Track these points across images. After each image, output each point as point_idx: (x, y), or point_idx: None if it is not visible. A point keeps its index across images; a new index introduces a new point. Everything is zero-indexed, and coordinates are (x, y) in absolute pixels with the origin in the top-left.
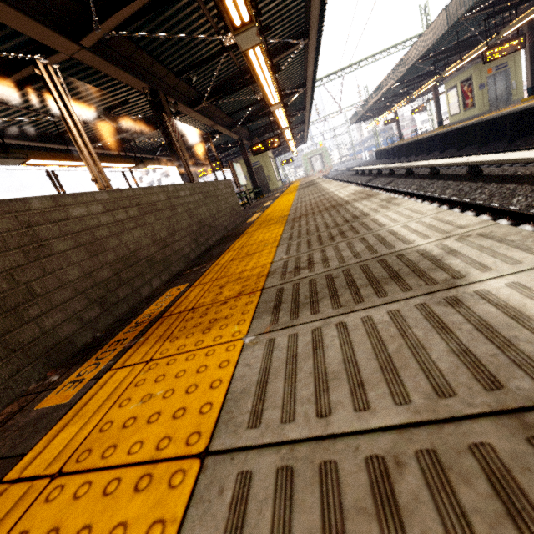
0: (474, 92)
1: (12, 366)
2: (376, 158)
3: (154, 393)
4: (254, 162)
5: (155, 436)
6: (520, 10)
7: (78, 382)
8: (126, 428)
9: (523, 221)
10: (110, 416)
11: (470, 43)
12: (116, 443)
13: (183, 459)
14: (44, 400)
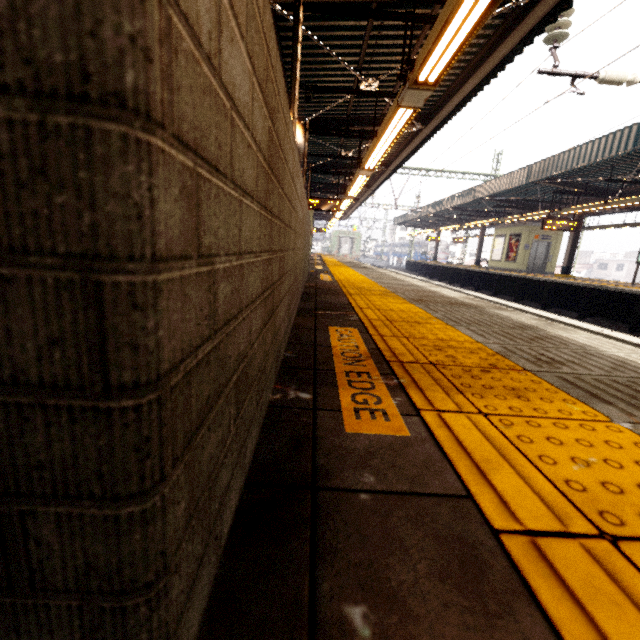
0: (519, 248)
1: (271, 358)
2: (406, 268)
3: (583, 458)
4: None
5: None
6: (576, 199)
7: (377, 412)
8: (622, 494)
9: None
10: (555, 473)
11: (529, 205)
12: None
13: None
14: (348, 424)
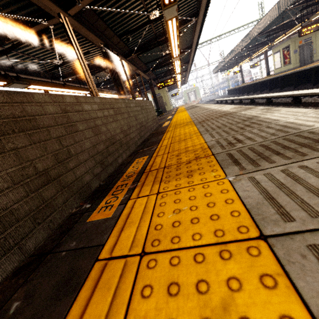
0: (290, 54)
1: (63, 197)
2: (228, 94)
3: (181, 208)
4: (157, 94)
5: (207, 230)
6: None
7: (109, 206)
8: (176, 227)
9: None
10: (156, 222)
11: (289, 25)
12: (177, 235)
13: (246, 240)
14: (91, 217)
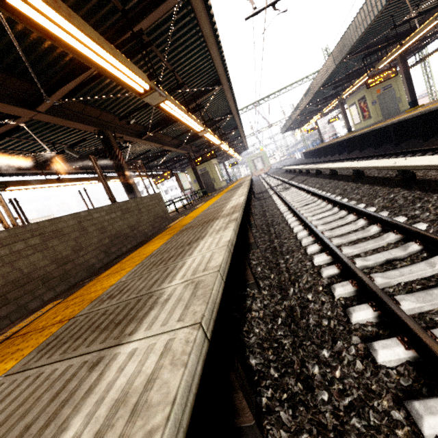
0: (368, 107)
1: None
2: (305, 158)
3: None
4: (202, 168)
5: None
6: (392, 48)
7: None
8: None
9: (374, 221)
10: None
11: (359, 73)
12: None
13: None
14: None
